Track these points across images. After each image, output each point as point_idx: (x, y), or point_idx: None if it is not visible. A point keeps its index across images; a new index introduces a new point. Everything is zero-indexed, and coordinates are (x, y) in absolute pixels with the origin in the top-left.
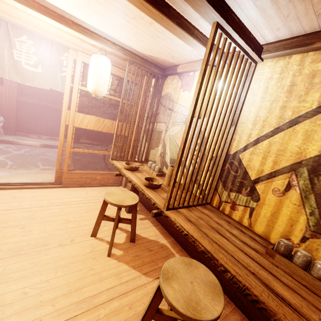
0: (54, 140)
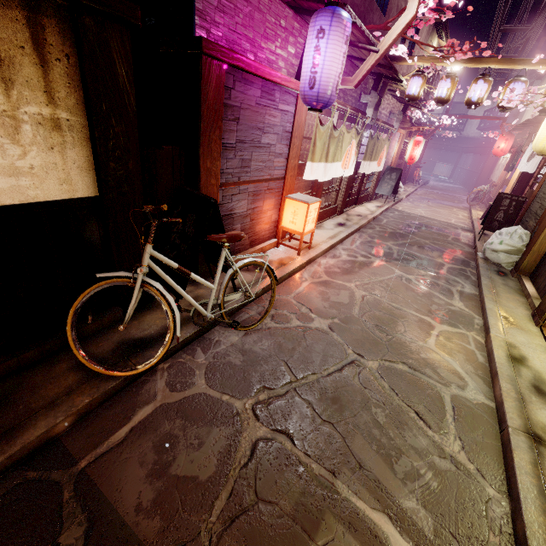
0: None
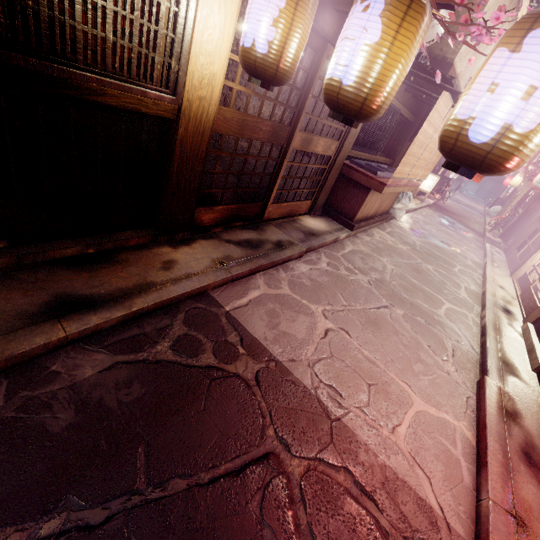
0: None
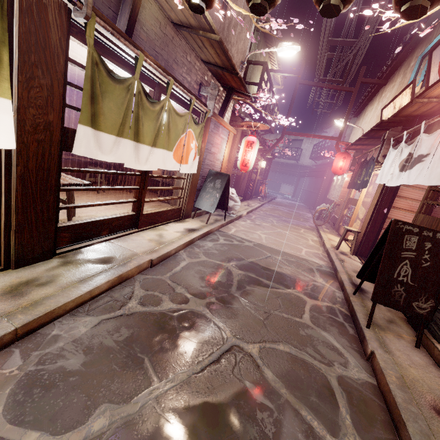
0: None
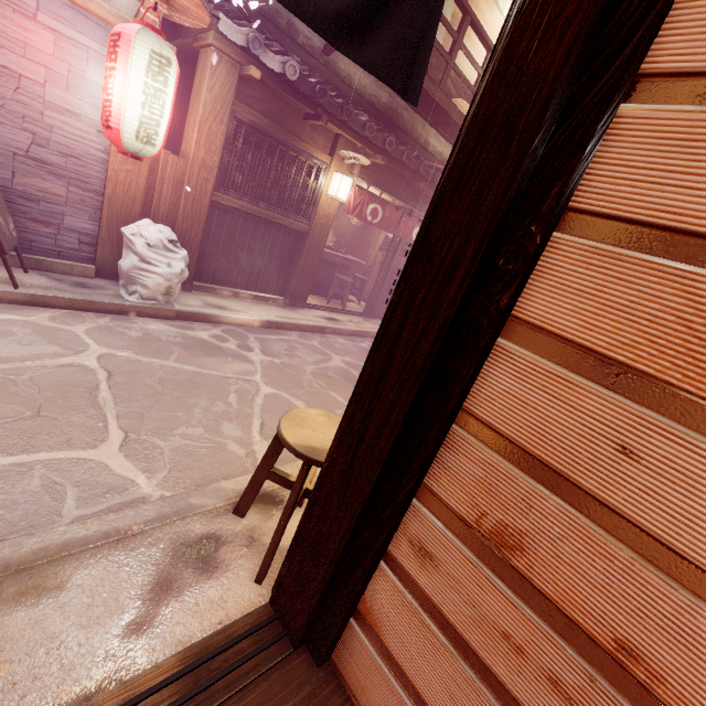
0: (265, 303)
